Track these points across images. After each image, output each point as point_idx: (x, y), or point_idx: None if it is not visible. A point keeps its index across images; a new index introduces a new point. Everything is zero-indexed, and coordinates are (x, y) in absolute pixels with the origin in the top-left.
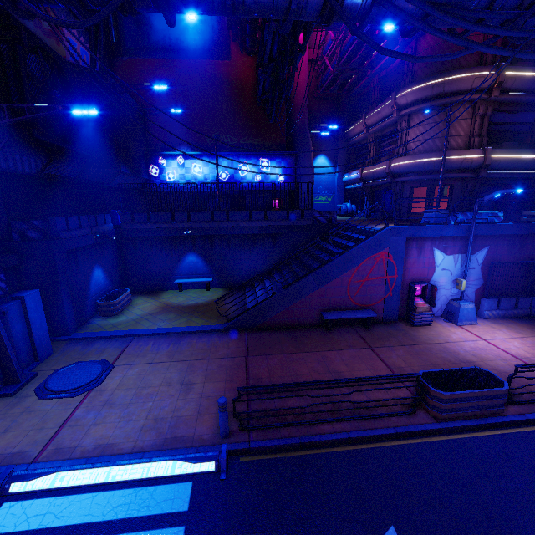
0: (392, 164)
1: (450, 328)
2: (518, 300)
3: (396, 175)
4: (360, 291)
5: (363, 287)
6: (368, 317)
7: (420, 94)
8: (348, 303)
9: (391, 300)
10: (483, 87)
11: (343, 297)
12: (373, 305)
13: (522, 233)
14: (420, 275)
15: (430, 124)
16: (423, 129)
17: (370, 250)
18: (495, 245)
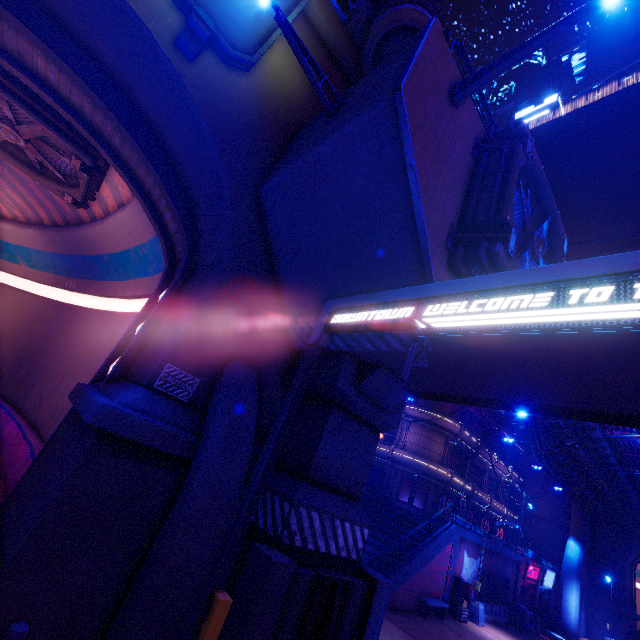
0: (395, 452)
1: (479, 628)
2: (492, 606)
3: (395, 461)
4: (436, 578)
5: (438, 575)
6: (446, 607)
7: (424, 416)
8: (429, 589)
9: (447, 592)
10: (454, 431)
11: (428, 582)
12: (439, 594)
13: (494, 550)
14: (457, 570)
15: (424, 437)
16: (419, 438)
17: (447, 541)
18: (483, 555)
